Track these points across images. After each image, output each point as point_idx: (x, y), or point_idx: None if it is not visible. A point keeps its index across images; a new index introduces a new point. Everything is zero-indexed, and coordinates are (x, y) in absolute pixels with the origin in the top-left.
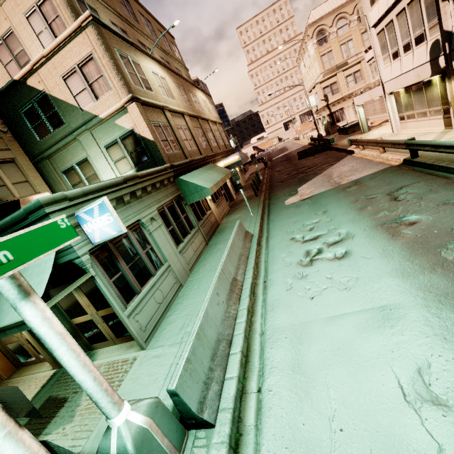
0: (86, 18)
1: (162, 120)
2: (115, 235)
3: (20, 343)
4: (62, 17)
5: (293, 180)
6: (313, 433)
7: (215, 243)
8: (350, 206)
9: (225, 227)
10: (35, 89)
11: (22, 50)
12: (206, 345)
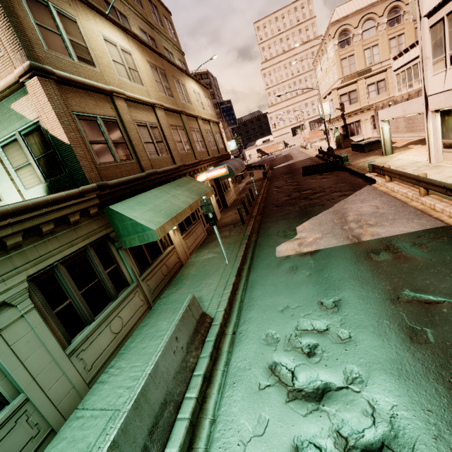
0: None
1: (106, 112)
2: None
3: None
4: None
5: (292, 208)
6: None
7: (160, 310)
8: (385, 308)
9: (188, 274)
10: None
11: None
12: None
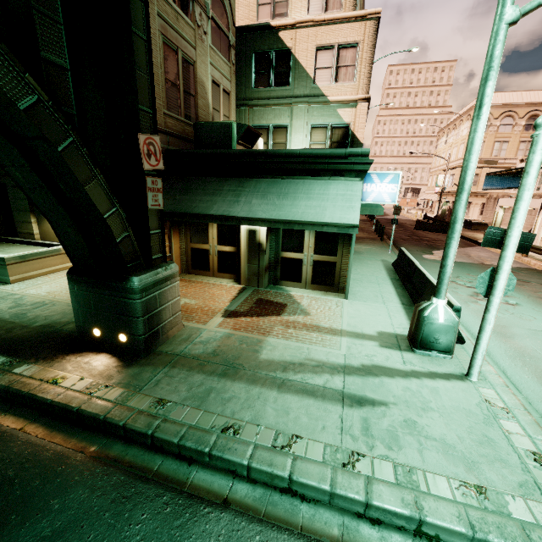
0: (376, 13)
1: None
2: (387, 203)
3: (208, 252)
4: None
5: (420, 243)
6: (538, 363)
7: (358, 258)
8: None
9: (360, 251)
10: (282, 42)
11: (286, 1)
12: None
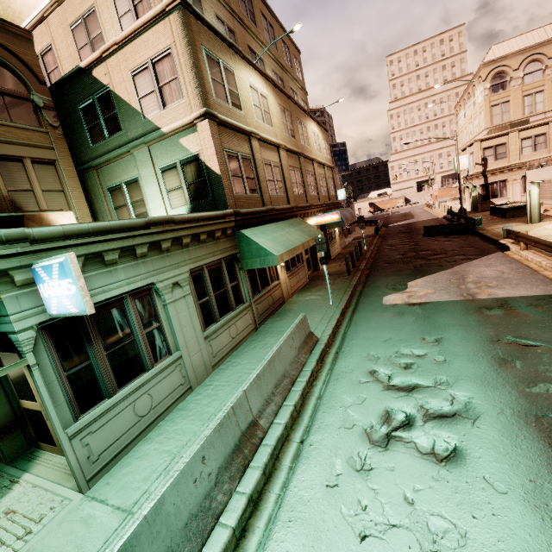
0: (173, 0)
1: (244, 150)
2: (77, 313)
3: None
4: None
5: (406, 266)
6: None
7: (266, 331)
8: (483, 345)
9: (291, 309)
10: (99, 82)
11: (100, 33)
12: None
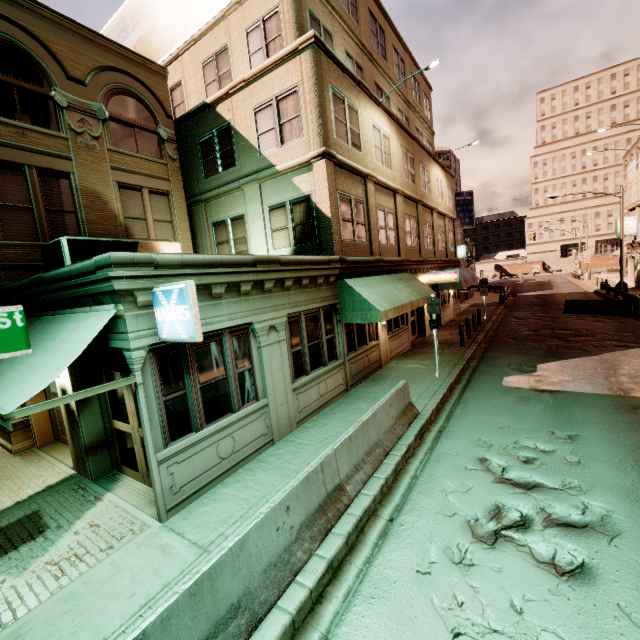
0: (308, 39)
1: (358, 193)
2: (187, 339)
3: None
4: (284, 37)
5: (537, 345)
6: None
7: (358, 395)
8: (634, 453)
9: (388, 375)
10: (221, 118)
11: (229, 70)
12: (204, 611)
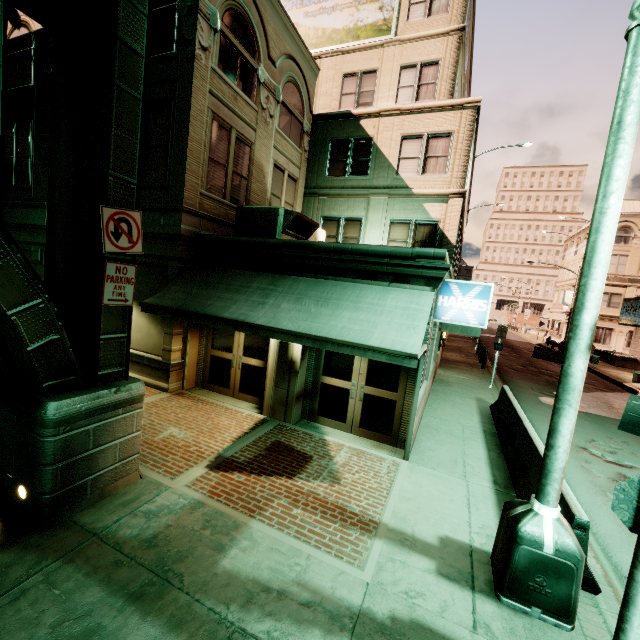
0: (474, 102)
1: None
2: (472, 325)
3: (230, 363)
4: (438, 86)
5: (537, 377)
6: None
7: (444, 392)
8: None
9: (449, 381)
10: (363, 131)
11: (372, 91)
12: None
